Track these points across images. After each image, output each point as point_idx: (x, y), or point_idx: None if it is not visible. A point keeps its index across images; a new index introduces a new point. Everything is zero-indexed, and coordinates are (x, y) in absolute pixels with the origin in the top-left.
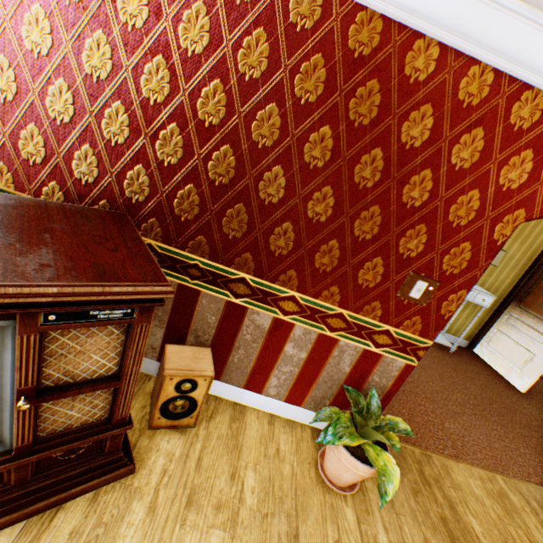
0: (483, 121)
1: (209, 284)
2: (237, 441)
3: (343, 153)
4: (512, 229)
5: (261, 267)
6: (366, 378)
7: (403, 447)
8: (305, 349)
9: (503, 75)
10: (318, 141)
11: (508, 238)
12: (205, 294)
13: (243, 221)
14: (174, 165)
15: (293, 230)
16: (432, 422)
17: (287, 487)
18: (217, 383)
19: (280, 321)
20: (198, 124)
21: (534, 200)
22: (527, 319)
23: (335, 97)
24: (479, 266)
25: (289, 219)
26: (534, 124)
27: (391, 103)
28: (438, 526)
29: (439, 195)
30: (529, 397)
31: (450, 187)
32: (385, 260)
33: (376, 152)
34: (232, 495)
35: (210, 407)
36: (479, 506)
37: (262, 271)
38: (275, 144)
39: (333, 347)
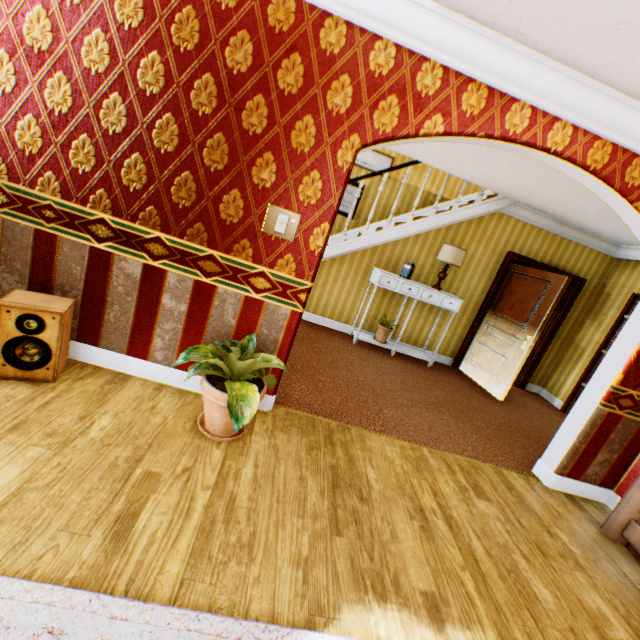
0: (298, 47)
1: (69, 228)
2: (105, 397)
3: (177, 80)
4: (353, 155)
5: (120, 206)
6: (255, 332)
7: (318, 420)
8: (184, 300)
9: (304, 4)
10: (150, 67)
11: (473, 241)
12: (66, 241)
13: (91, 155)
14: (10, 94)
15: (145, 163)
16: (368, 408)
17: (149, 430)
18: (97, 350)
19: (152, 269)
20: (28, 50)
21: (364, 125)
22: (501, 324)
23: (157, 23)
24: (334, 196)
25: (138, 150)
26: (343, 50)
27: (211, 29)
28: (324, 470)
29: (278, 122)
30: (507, 404)
31: (286, 114)
32: (243, 192)
33: (208, 78)
34: (73, 429)
35: (85, 372)
36: (386, 463)
37: (122, 210)
38: (109, 71)
39: (213, 296)
